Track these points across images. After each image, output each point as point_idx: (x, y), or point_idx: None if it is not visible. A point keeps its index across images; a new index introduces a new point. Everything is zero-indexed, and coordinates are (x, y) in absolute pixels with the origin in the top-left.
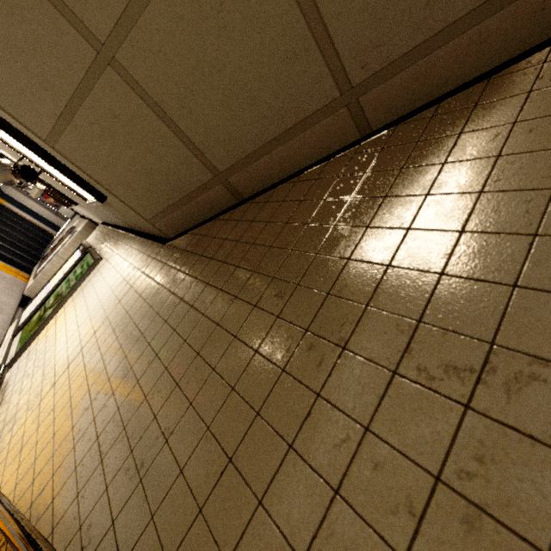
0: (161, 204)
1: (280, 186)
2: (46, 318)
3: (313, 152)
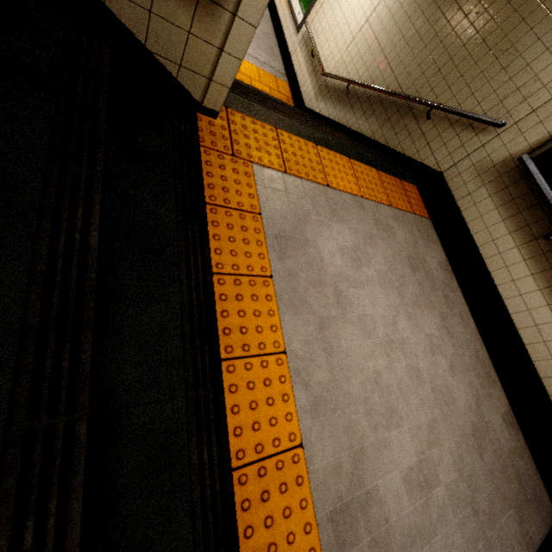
0: None
1: None
2: None
3: None
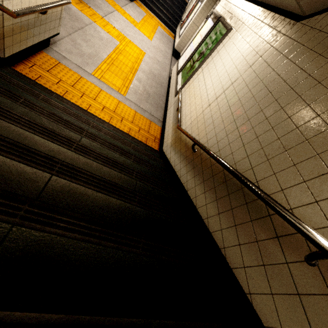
0: None
1: None
2: (196, 68)
3: None
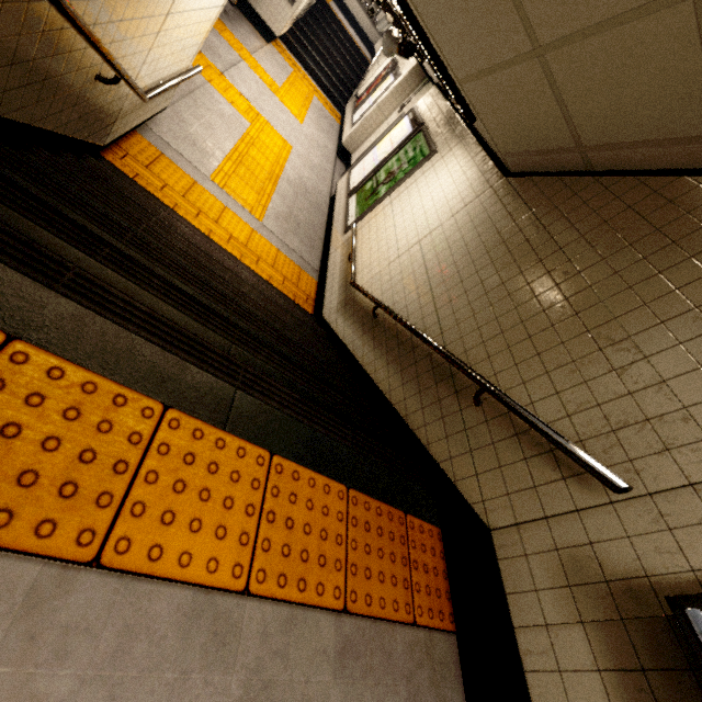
0: (519, 148)
1: (628, 178)
2: (382, 196)
3: (673, 162)
